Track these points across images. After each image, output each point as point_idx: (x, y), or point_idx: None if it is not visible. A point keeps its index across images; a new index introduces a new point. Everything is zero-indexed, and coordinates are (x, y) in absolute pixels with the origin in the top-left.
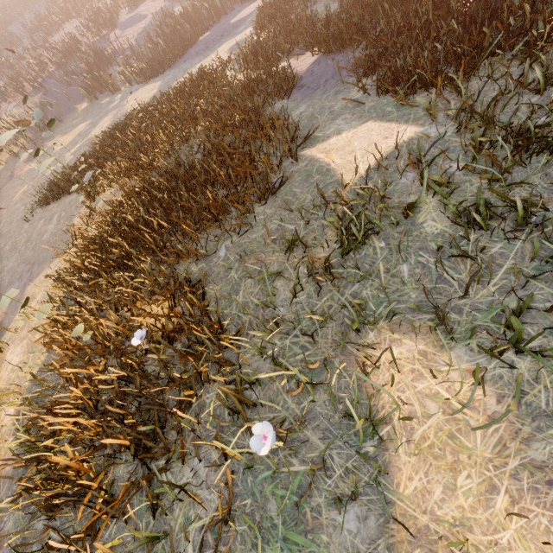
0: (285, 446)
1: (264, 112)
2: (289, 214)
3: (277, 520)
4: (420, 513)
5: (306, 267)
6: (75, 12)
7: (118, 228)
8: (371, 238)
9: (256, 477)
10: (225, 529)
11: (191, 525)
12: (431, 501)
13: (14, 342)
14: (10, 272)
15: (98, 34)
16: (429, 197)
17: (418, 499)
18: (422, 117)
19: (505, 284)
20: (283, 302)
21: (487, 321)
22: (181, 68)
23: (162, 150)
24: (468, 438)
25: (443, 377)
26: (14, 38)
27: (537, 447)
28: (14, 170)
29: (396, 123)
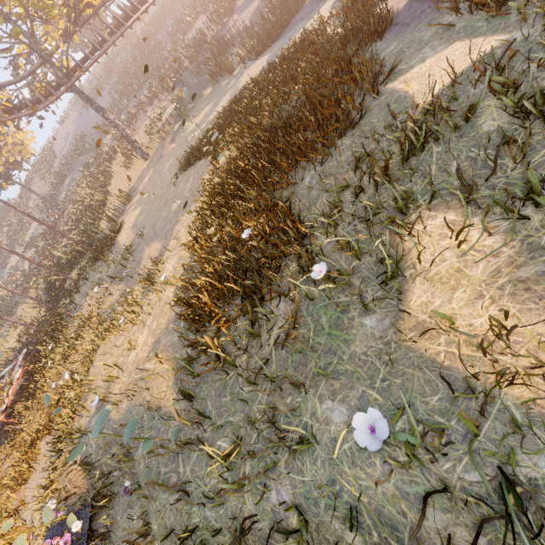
0: (336, 289)
1: (353, 57)
2: (364, 141)
3: (325, 326)
4: (421, 314)
5: (371, 178)
6: (203, 8)
7: (234, 174)
8: (431, 146)
9: (315, 306)
10: (293, 332)
11: (273, 332)
12: (431, 307)
13: (170, 258)
14: (164, 219)
15: (219, 24)
16: (494, 100)
17: (422, 307)
18: (513, 24)
19: (544, 160)
20: (349, 205)
21: (516, 191)
22: (287, 37)
23: (267, 113)
24: (471, 270)
25: (464, 235)
26: (160, 45)
27: (525, 269)
28: (162, 151)
29: (482, 37)
